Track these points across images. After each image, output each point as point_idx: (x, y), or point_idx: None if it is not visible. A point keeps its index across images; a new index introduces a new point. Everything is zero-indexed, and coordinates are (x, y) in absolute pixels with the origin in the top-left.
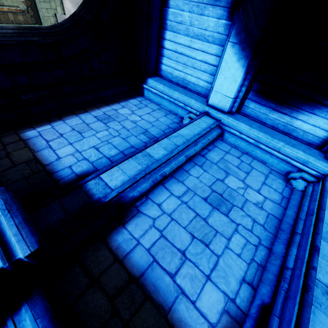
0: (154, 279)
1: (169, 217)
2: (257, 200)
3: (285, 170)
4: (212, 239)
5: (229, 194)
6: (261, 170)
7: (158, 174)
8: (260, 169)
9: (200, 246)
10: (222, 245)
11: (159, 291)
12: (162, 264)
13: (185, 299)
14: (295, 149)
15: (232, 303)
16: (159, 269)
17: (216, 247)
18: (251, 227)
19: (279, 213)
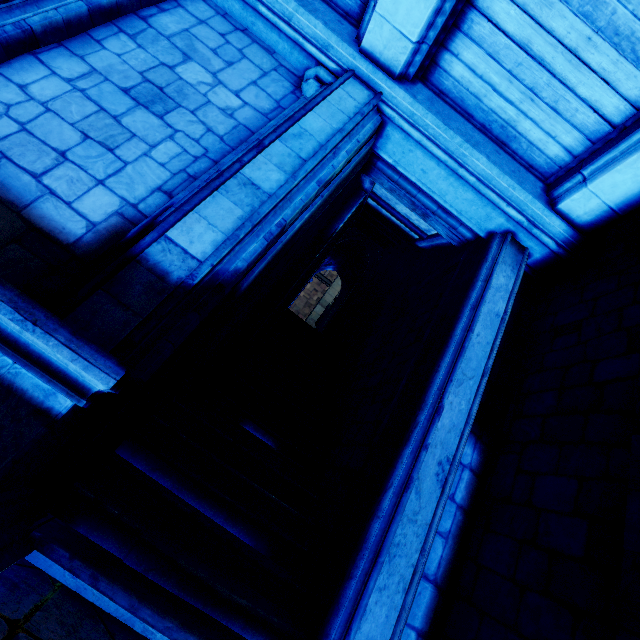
0: (2, 178)
1: (42, 107)
2: (228, 104)
3: (302, 67)
4: (123, 143)
5: (178, 90)
6: (260, 63)
7: (8, 21)
8: (257, 62)
9: (97, 150)
10: (138, 152)
11: (10, 190)
12: (20, 162)
13: (56, 200)
14: (313, 17)
15: (132, 208)
16: (13, 167)
17: (127, 154)
18: (200, 137)
19: (257, 125)
